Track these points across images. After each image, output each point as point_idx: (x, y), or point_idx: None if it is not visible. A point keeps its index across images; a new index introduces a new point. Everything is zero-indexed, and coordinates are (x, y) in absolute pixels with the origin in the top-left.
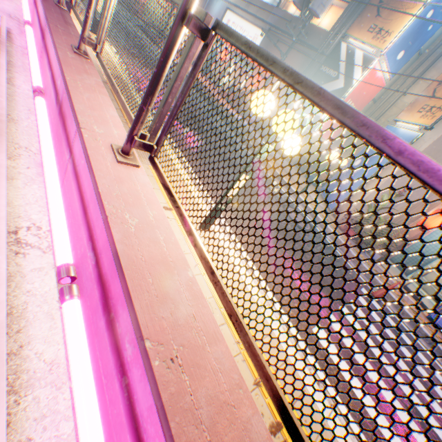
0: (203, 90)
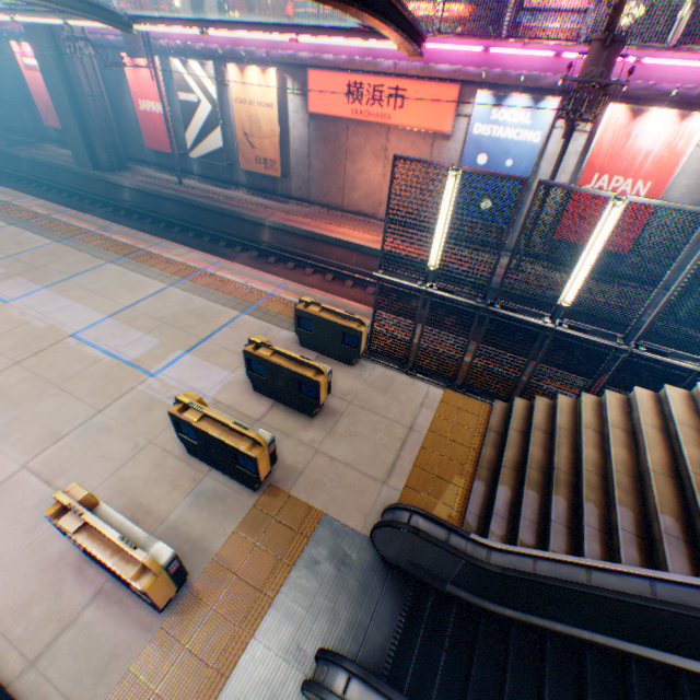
0: None
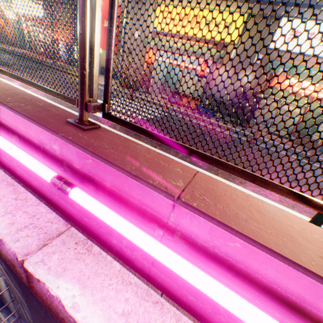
0: (18, 54)
